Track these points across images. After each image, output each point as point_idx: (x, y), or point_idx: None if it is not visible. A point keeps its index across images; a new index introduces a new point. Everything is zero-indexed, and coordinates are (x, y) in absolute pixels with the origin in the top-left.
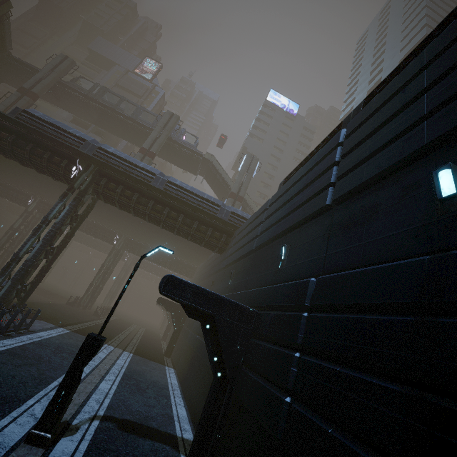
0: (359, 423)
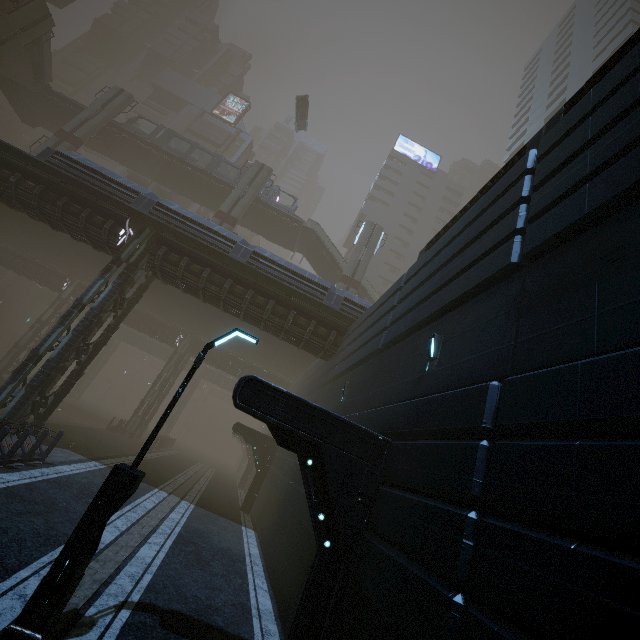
0: None
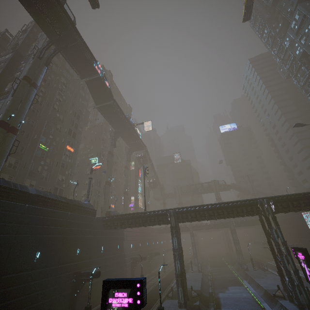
0: None
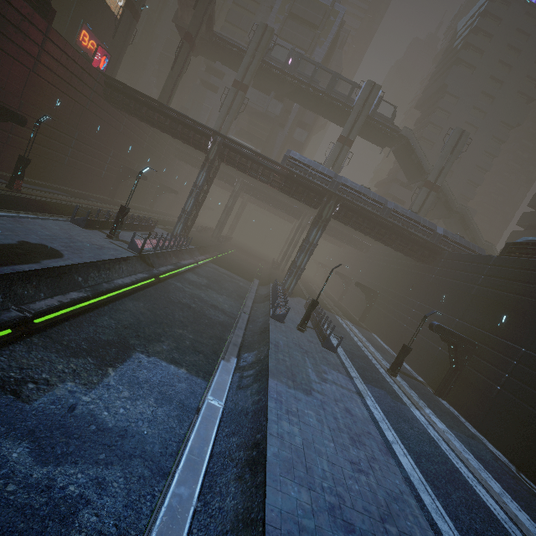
0: (530, 402)
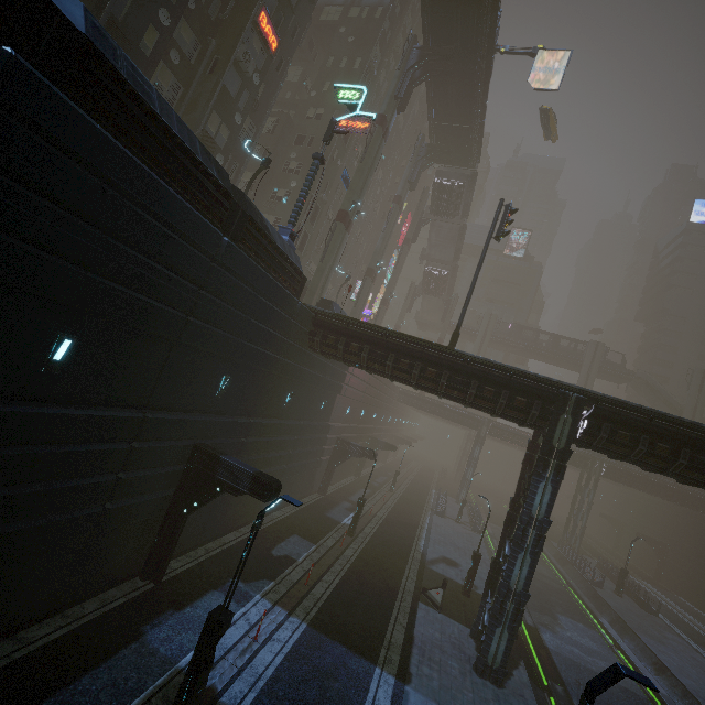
0: None
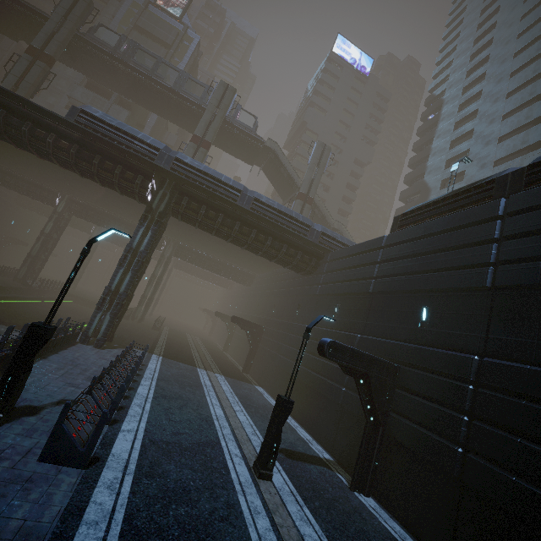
0: None
